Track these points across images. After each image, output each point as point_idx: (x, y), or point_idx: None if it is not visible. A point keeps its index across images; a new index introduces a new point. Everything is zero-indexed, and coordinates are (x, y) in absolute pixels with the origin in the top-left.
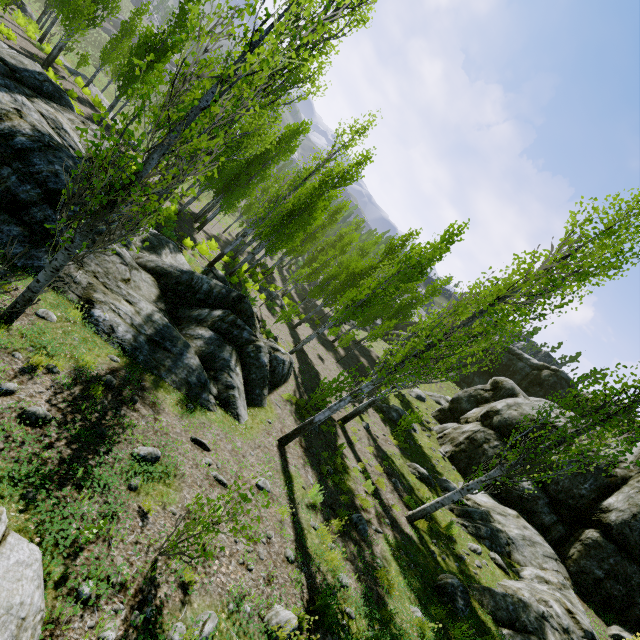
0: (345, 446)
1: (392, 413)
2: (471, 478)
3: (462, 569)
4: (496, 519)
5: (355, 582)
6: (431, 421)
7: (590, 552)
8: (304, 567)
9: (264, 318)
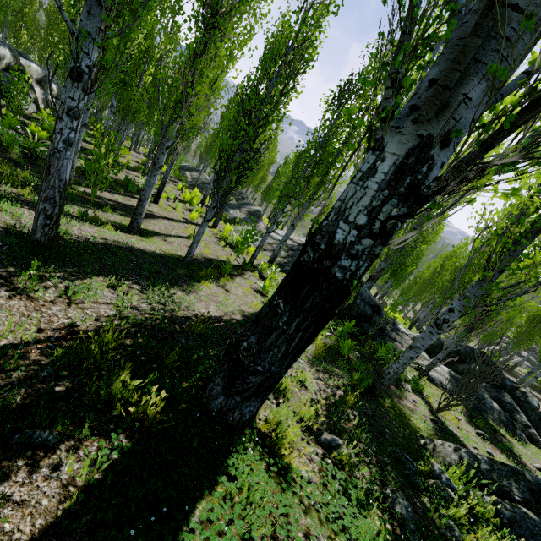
0: None
1: None
2: None
3: None
4: None
5: None
6: None
7: None
8: None
9: None
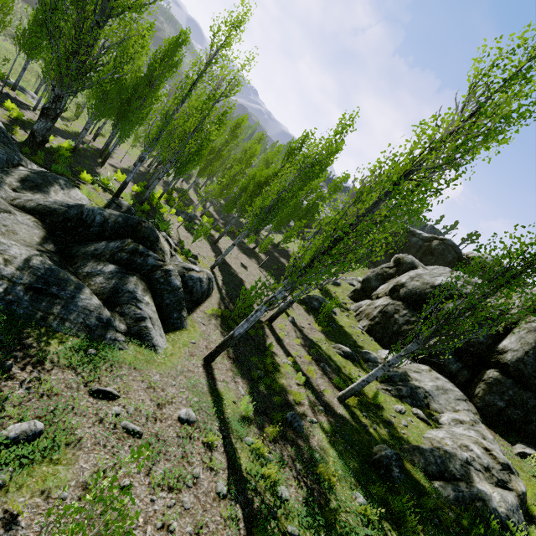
0: (274, 345)
1: (313, 303)
2: (387, 345)
3: (392, 433)
4: (413, 377)
5: (295, 489)
6: (348, 302)
7: (492, 389)
8: (239, 496)
9: (182, 239)
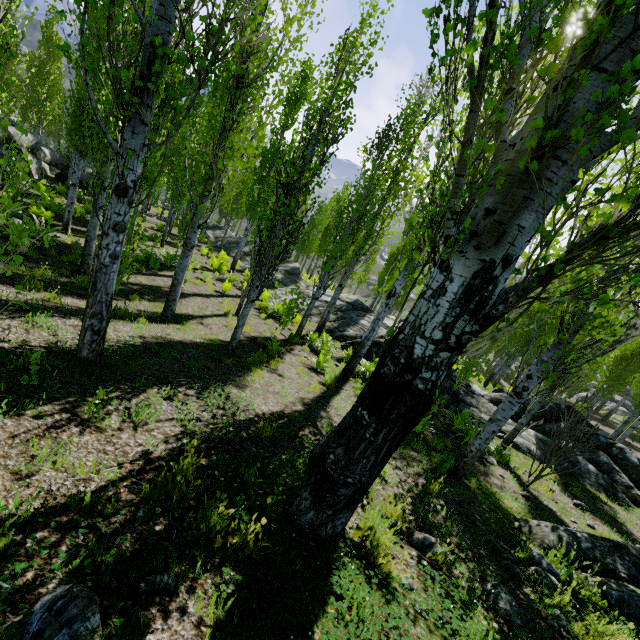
0: None
1: None
2: None
3: None
4: None
5: None
6: None
7: None
8: None
9: None
